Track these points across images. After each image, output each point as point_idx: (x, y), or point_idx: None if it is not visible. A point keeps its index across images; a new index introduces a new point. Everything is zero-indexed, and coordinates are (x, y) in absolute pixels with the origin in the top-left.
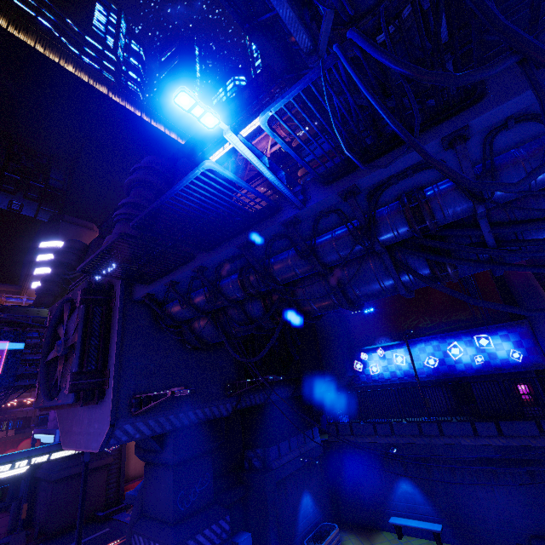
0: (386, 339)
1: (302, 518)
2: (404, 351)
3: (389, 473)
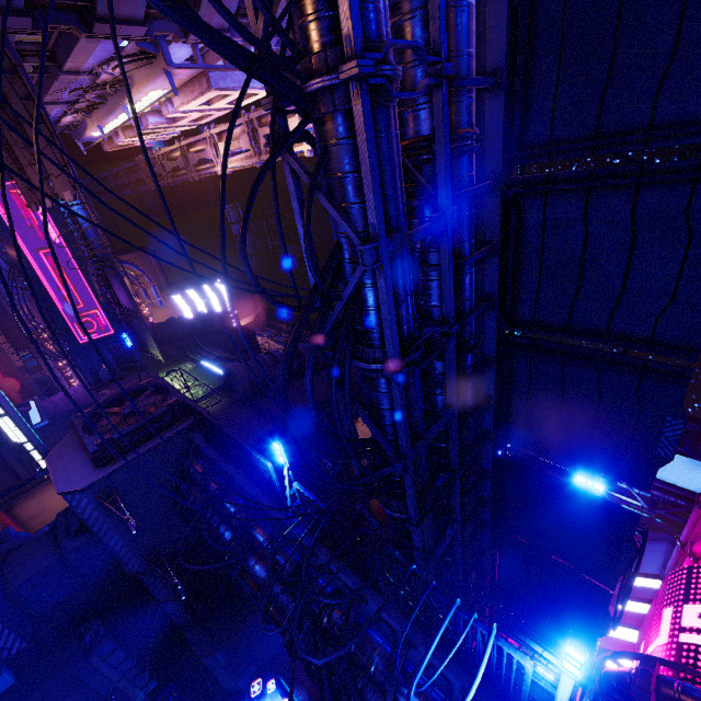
0: (306, 698)
1: None
2: None
3: None
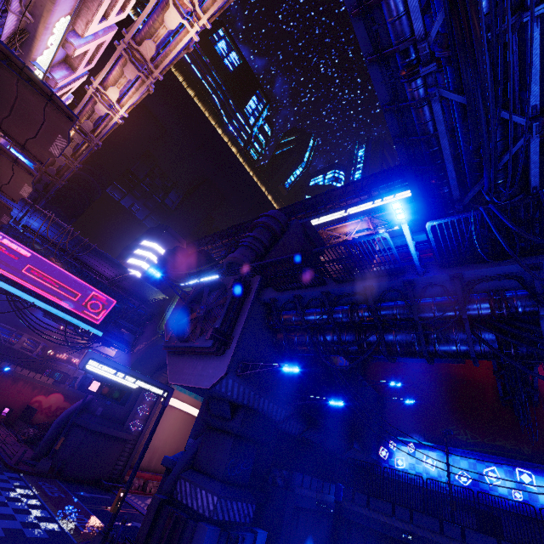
0: (419, 437)
1: None
2: (436, 455)
3: None
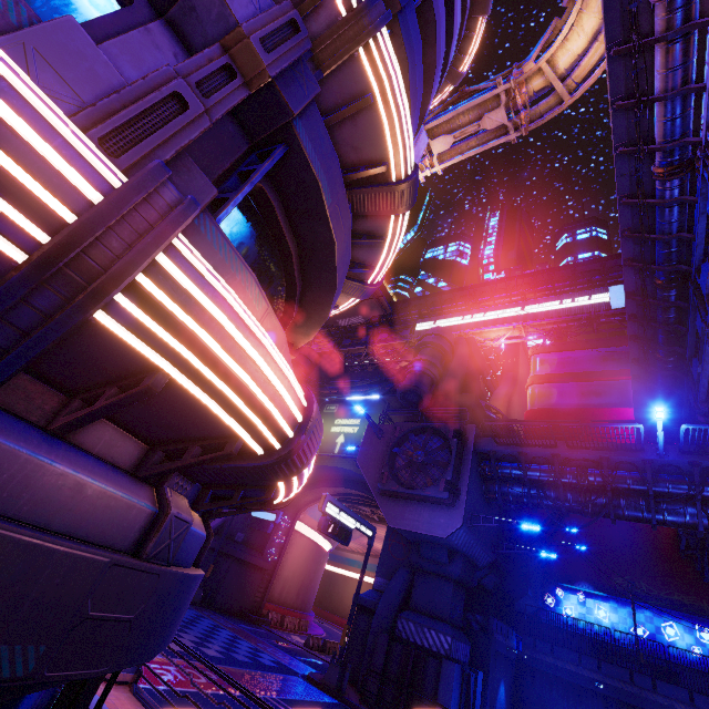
0: (589, 586)
1: (498, 701)
2: (609, 606)
3: (586, 708)
